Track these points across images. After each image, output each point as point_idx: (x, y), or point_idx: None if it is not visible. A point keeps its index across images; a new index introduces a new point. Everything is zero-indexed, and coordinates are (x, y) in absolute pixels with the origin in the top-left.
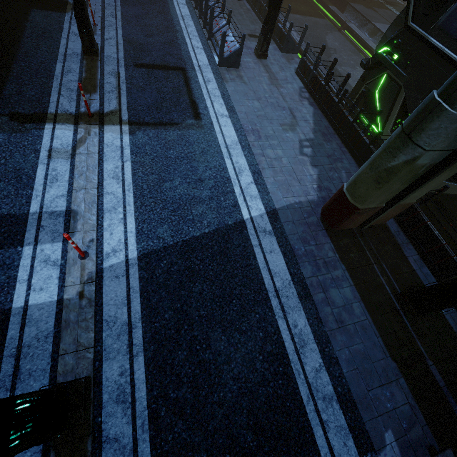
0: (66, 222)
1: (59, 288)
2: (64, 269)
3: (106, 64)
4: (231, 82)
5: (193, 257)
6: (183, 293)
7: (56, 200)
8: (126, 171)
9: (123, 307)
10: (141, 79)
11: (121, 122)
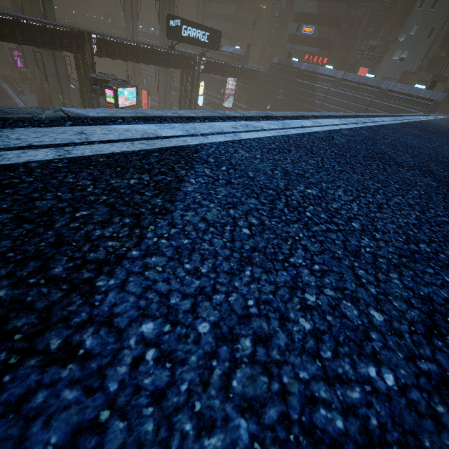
0: None
1: None
2: None
3: None
4: (21, 96)
5: None
6: None
7: None
8: None
9: None
10: None
11: None
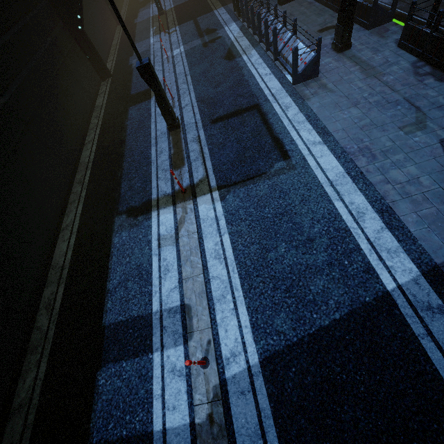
0: (182, 319)
1: (189, 407)
2: (190, 380)
3: (187, 132)
4: (314, 97)
5: (328, 361)
6: (330, 423)
7: (171, 294)
8: (225, 247)
9: (257, 440)
10: (219, 135)
11: (210, 189)
